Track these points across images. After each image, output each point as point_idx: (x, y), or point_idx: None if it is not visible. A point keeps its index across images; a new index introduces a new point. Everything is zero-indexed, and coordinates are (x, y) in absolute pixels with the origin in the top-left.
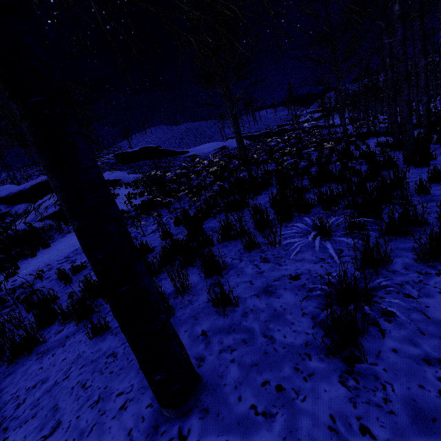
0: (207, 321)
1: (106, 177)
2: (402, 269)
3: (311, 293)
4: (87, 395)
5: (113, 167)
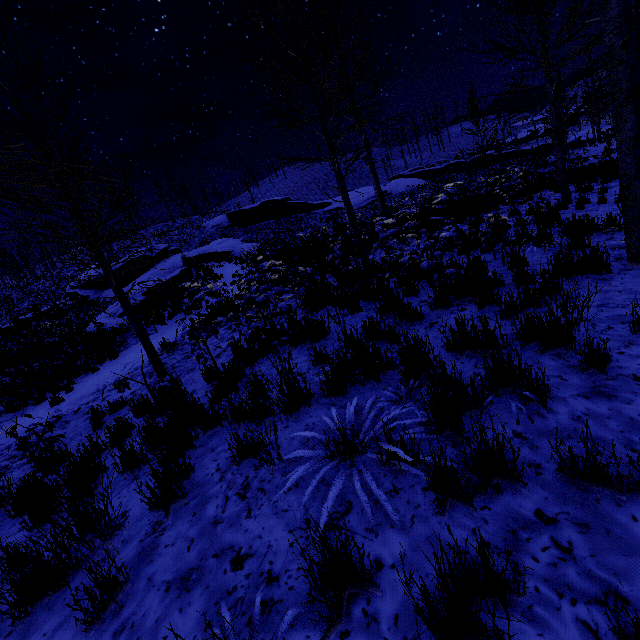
0: (78, 623)
1: (213, 248)
2: (387, 619)
3: (194, 639)
4: None
5: (225, 233)
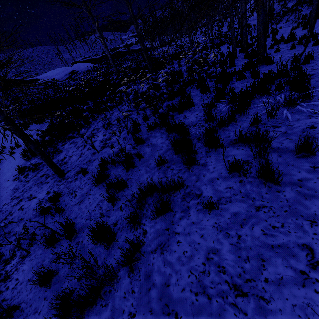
0: (303, 162)
1: None
2: None
3: None
4: (294, 226)
5: None
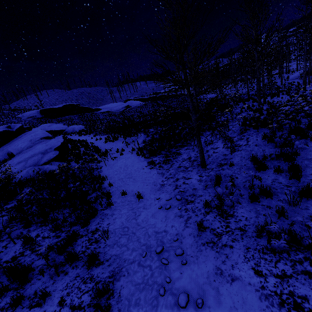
0: None
1: (48, 128)
2: None
3: None
4: None
5: (42, 121)
